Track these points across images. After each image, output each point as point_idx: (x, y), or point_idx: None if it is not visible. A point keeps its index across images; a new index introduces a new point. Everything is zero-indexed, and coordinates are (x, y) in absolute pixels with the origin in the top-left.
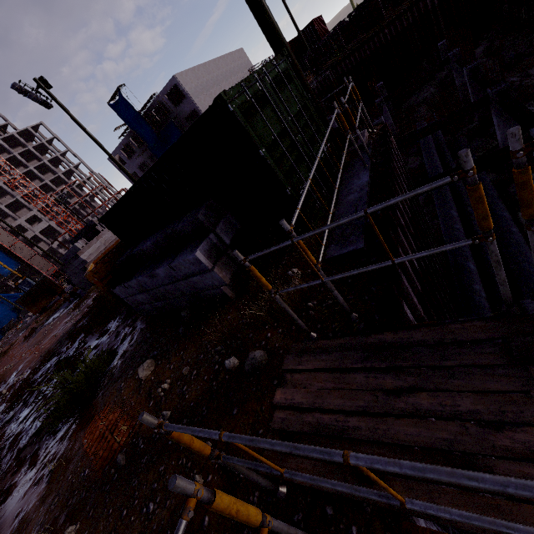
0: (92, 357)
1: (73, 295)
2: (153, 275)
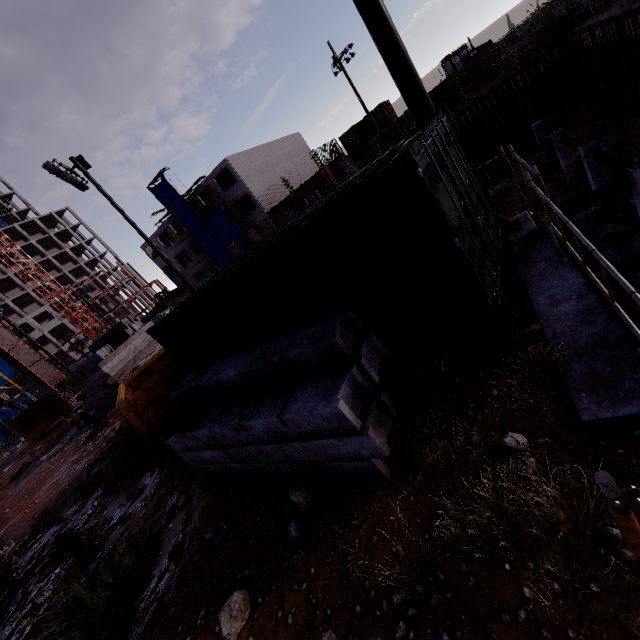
0: (116, 541)
1: (86, 420)
2: (243, 428)
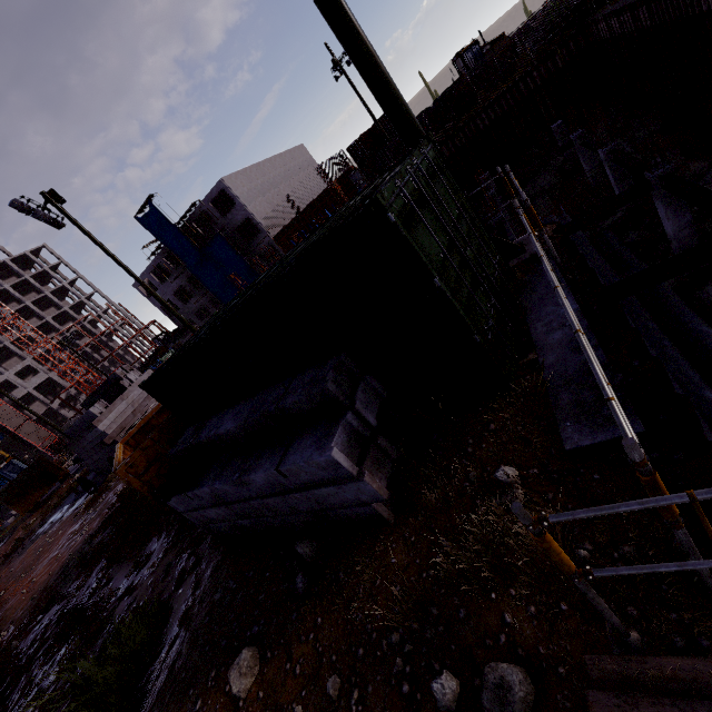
0: (124, 613)
1: (84, 485)
2: (244, 482)
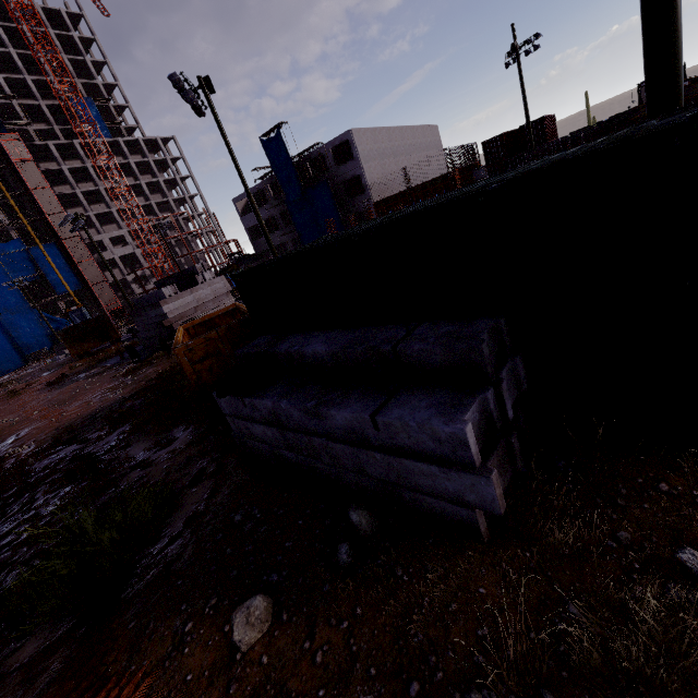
0: (133, 483)
1: (132, 353)
2: (318, 414)
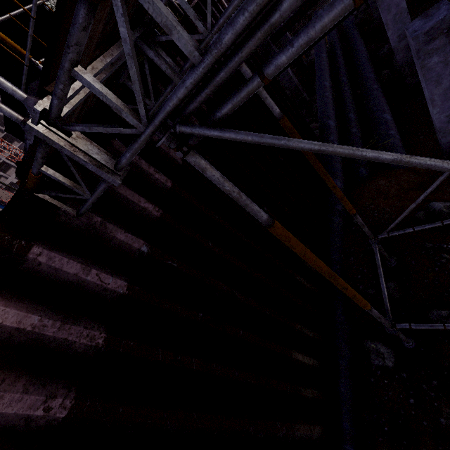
0: None
1: None
2: None
